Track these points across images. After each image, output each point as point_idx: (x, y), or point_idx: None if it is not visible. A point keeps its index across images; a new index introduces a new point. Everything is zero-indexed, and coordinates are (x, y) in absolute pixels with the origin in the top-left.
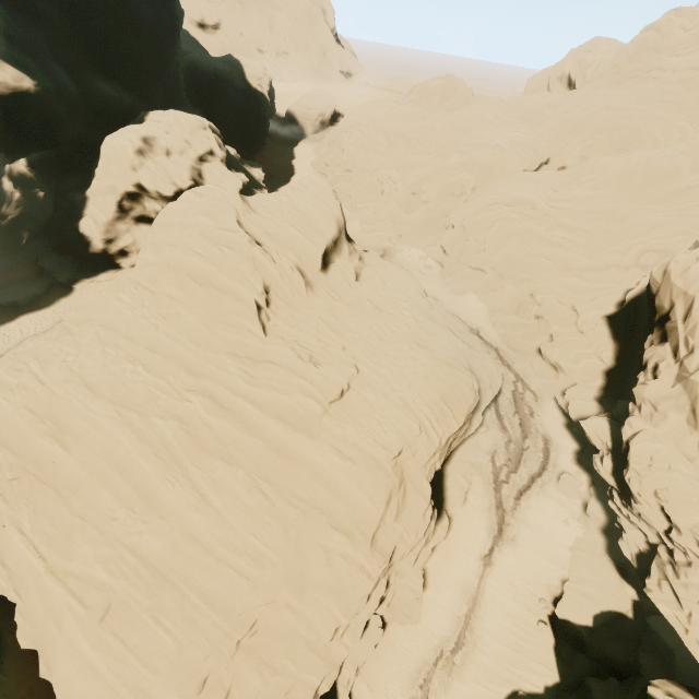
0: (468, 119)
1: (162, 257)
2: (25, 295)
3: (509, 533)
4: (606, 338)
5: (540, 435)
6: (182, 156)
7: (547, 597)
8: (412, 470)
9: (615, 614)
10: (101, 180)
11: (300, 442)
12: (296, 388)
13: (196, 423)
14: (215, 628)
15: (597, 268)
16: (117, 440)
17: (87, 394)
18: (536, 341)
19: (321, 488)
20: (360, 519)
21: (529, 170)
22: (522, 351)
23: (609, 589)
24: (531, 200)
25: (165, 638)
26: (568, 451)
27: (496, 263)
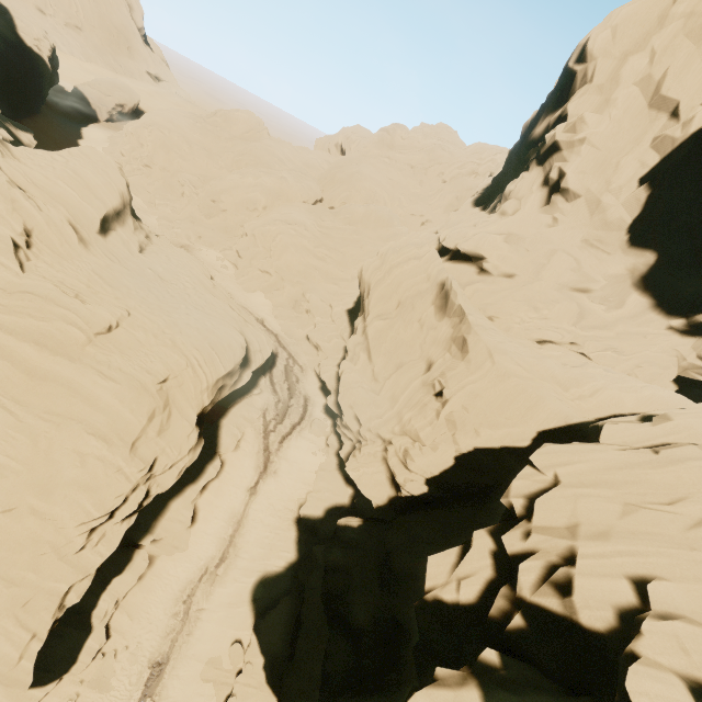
0: (263, 151)
1: None
2: None
3: (273, 468)
4: (346, 323)
5: (302, 395)
6: None
7: (296, 508)
8: (178, 398)
9: (339, 506)
10: None
11: (59, 364)
12: (57, 316)
13: None
14: None
15: (347, 279)
16: None
17: None
18: (306, 330)
19: (80, 402)
20: (121, 427)
21: (308, 203)
22: (296, 337)
23: (338, 492)
24: (305, 223)
25: None
26: (320, 405)
27: (278, 267)
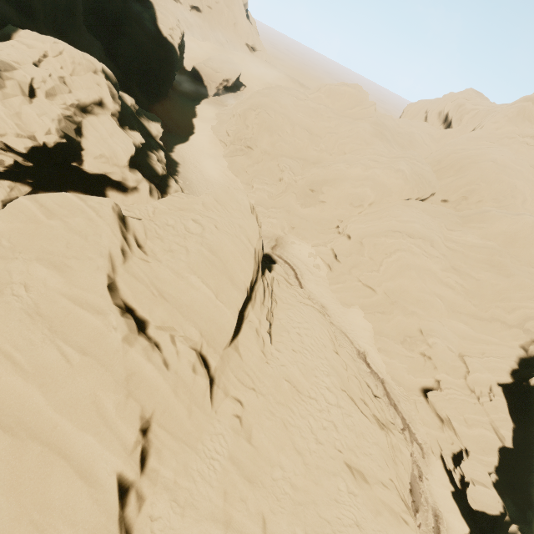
0: (371, 133)
1: None
2: None
3: None
4: (505, 414)
5: (430, 507)
6: (56, 102)
7: None
8: None
9: None
10: None
11: None
12: None
13: None
14: None
15: (482, 318)
16: None
17: None
18: (420, 379)
19: None
20: None
21: (421, 198)
22: (405, 385)
23: None
24: (432, 237)
25: None
26: None
27: (390, 290)
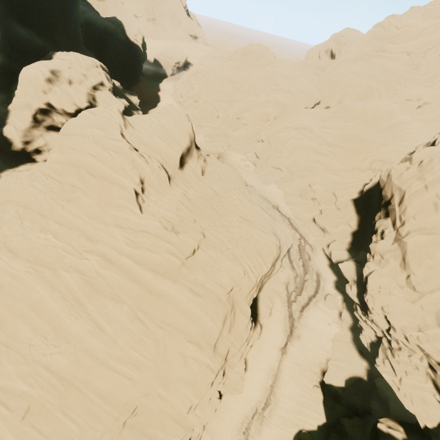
0: (271, 73)
1: (66, 157)
2: None
3: (296, 333)
4: (353, 212)
5: (314, 271)
6: (81, 85)
7: (319, 371)
8: (239, 299)
9: (357, 378)
10: (19, 99)
11: (166, 286)
12: (163, 249)
13: (92, 274)
14: (108, 415)
15: (348, 170)
16: (33, 288)
17: (10, 256)
18: (312, 214)
19: (180, 316)
20: (207, 334)
21: (308, 108)
22: (304, 219)
23: (354, 363)
24: (310, 126)
25: (71, 426)
26: (330, 281)
27: (288, 165)
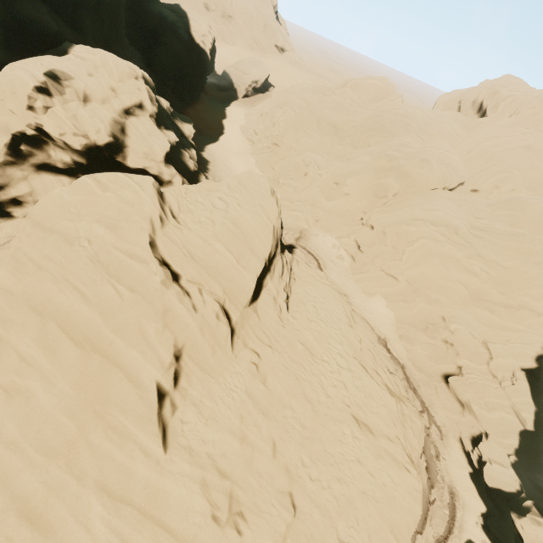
0: (397, 124)
1: (22, 283)
2: None
3: None
4: (527, 397)
5: (446, 485)
6: (104, 106)
7: None
8: None
9: None
10: None
11: None
12: None
13: None
14: None
15: (510, 306)
16: None
17: None
18: (442, 365)
19: None
20: None
21: (448, 188)
22: (426, 371)
23: None
24: (456, 225)
25: None
26: (475, 512)
27: (412, 278)
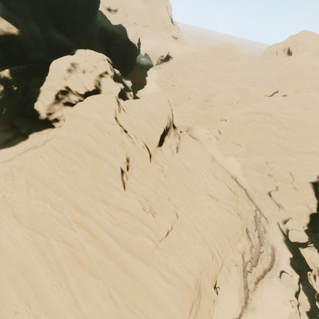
0: (237, 66)
1: (70, 135)
2: (3, 139)
3: (251, 305)
4: (312, 196)
5: (269, 245)
6: (91, 74)
7: None
8: (205, 283)
9: None
10: (48, 83)
11: (140, 268)
12: (140, 231)
13: (76, 245)
14: None
15: (305, 152)
16: (27, 254)
17: (13, 221)
18: (267, 188)
19: (150, 302)
20: None
21: (267, 95)
22: (259, 192)
23: None
24: (270, 112)
25: None
26: (286, 257)
27: (248, 143)
